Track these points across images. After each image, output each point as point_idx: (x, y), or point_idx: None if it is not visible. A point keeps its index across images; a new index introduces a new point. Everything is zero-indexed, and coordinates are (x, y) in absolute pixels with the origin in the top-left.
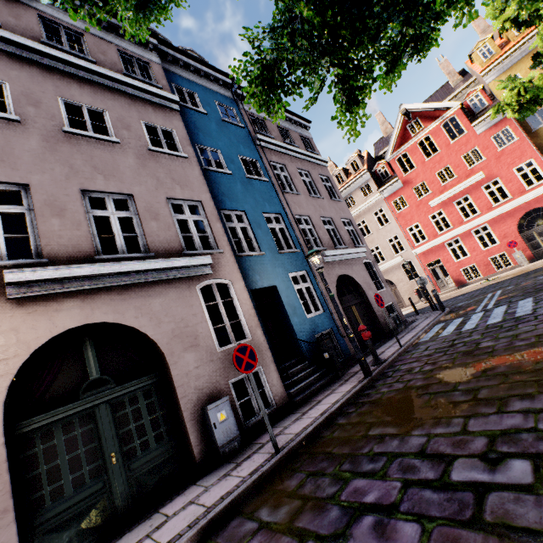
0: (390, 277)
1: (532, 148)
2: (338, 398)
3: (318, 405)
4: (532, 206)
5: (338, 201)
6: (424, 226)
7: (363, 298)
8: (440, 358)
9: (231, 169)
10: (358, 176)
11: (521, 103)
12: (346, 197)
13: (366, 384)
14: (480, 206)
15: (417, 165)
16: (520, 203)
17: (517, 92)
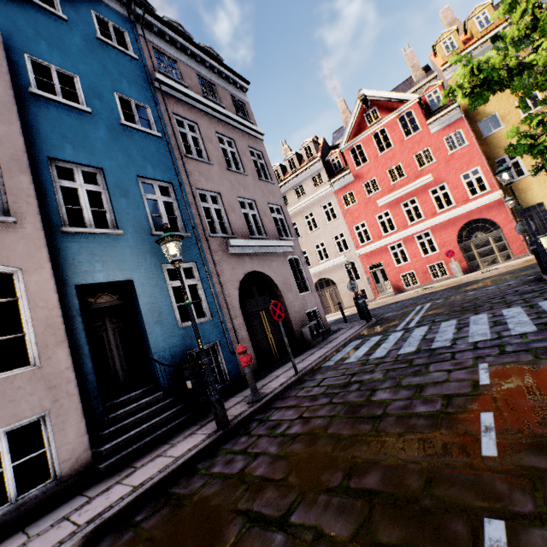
0: (332, 276)
1: (480, 155)
2: (151, 474)
3: (118, 486)
4: (473, 216)
5: (270, 182)
6: (370, 225)
7: (279, 301)
8: (320, 410)
9: (93, 106)
10: (310, 163)
11: (473, 83)
12: (296, 185)
13: (209, 446)
14: (425, 211)
15: (369, 159)
16: (462, 211)
17: (471, 69)
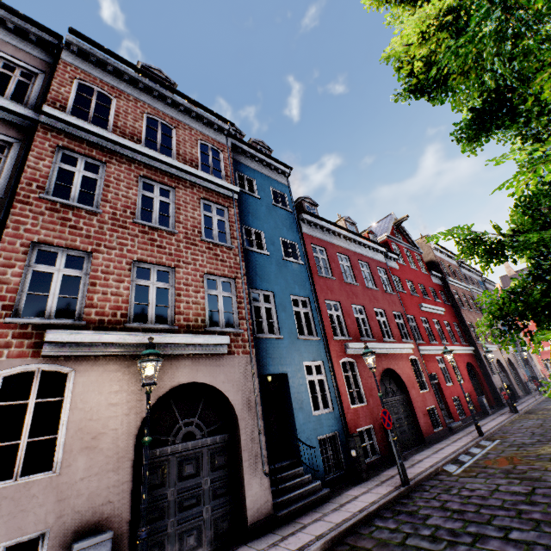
0: None
1: None
2: None
3: None
4: None
5: None
6: None
7: (530, 368)
8: None
9: None
10: None
11: None
12: None
13: None
14: None
15: None
16: None
17: None
